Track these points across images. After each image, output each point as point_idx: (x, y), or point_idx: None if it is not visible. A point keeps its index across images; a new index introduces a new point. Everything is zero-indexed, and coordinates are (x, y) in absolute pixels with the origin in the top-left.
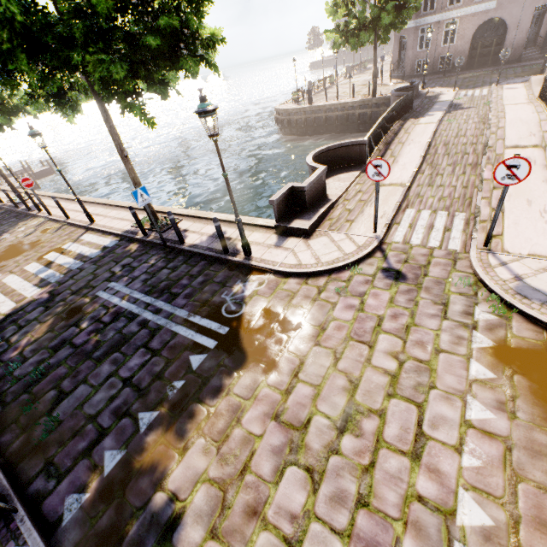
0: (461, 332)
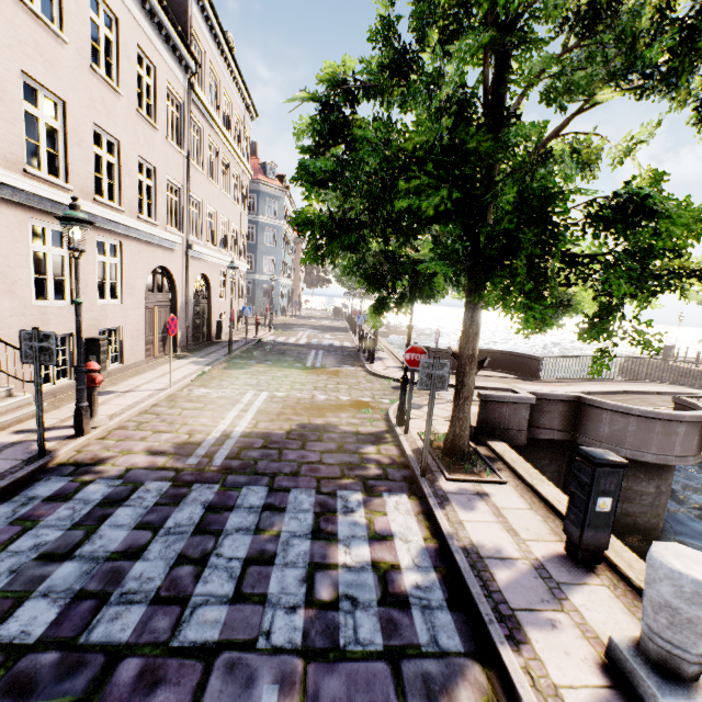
0: (366, 396)
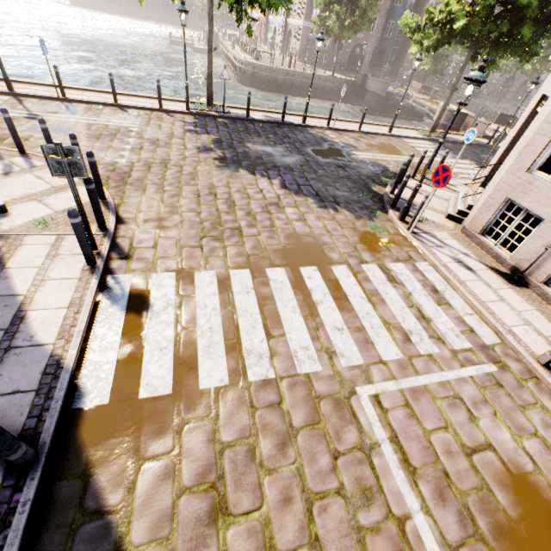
0: None
